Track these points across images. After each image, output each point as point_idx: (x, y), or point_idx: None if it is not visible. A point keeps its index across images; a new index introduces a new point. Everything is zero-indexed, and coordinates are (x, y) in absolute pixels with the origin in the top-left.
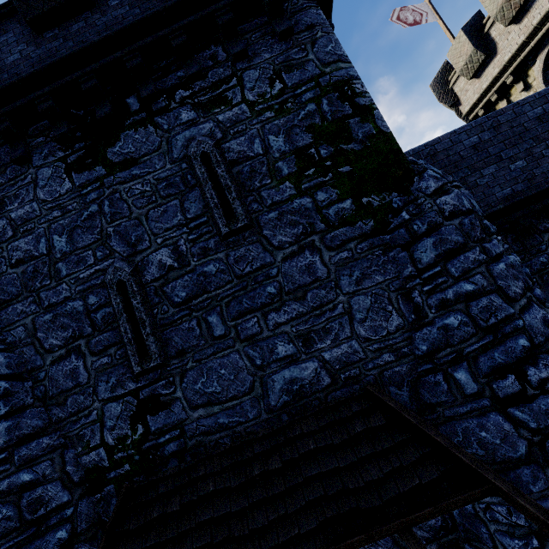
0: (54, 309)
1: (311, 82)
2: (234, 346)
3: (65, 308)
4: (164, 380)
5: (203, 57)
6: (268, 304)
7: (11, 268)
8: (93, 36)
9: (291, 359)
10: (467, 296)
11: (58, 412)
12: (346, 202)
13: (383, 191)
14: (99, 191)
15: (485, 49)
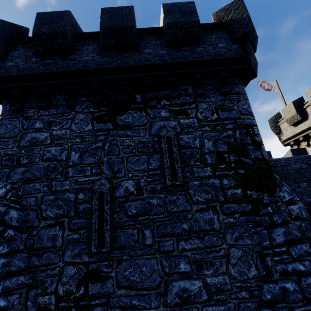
0: (57, 193)
1: (233, 120)
2: (155, 254)
3: (63, 195)
4: (107, 262)
5: (181, 88)
6: (182, 234)
7: (41, 161)
8: (132, 62)
9: (186, 275)
10: (300, 273)
11: (35, 260)
12: (238, 190)
13: (259, 191)
14: (106, 136)
15: (302, 115)
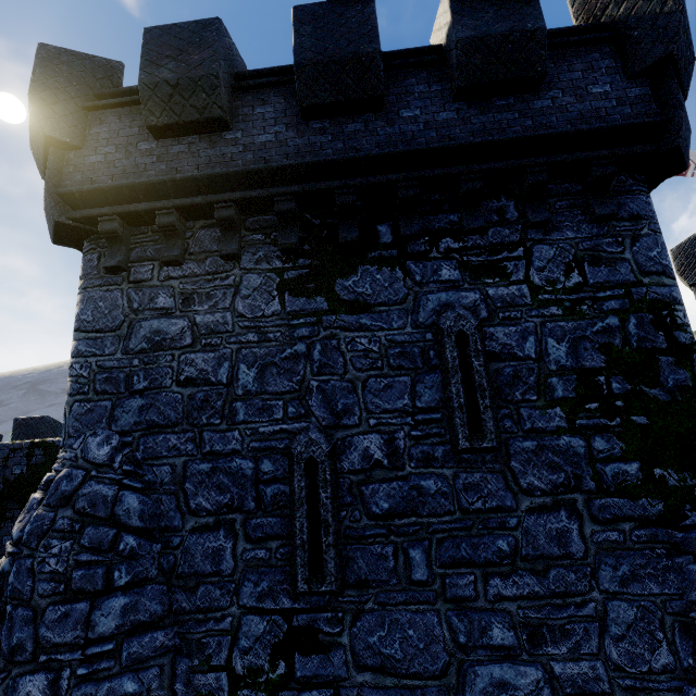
0: (215, 459)
1: (620, 289)
2: (434, 604)
3: (229, 463)
4: (330, 612)
5: (488, 206)
6: (495, 563)
7: (177, 386)
8: (371, 146)
9: (507, 653)
10: None
11: (183, 599)
12: (632, 465)
13: (685, 469)
14: (313, 329)
15: None
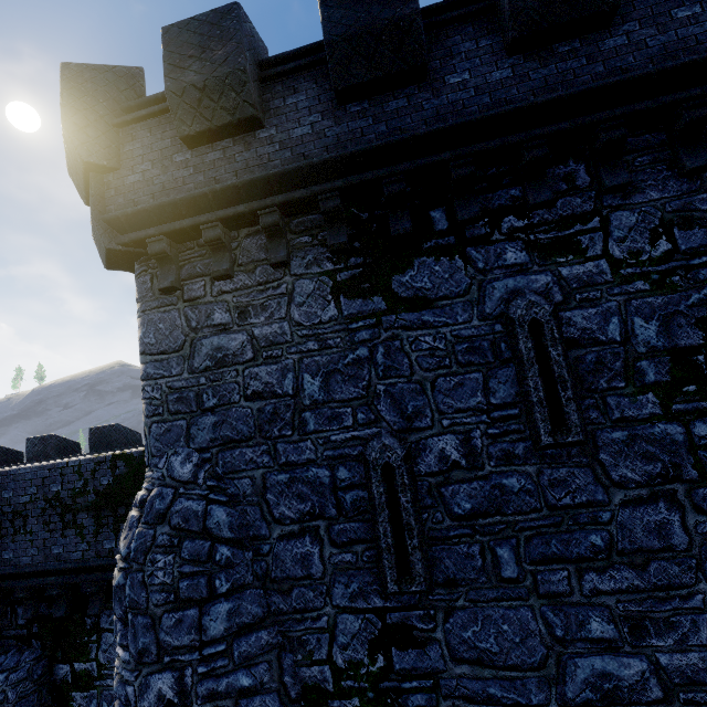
0: (292, 469)
1: None
2: (527, 600)
3: (306, 473)
4: (422, 610)
5: (554, 174)
6: (588, 558)
7: (245, 401)
8: (417, 124)
9: (607, 646)
10: None
11: (279, 601)
12: None
13: None
14: (374, 331)
15: None
